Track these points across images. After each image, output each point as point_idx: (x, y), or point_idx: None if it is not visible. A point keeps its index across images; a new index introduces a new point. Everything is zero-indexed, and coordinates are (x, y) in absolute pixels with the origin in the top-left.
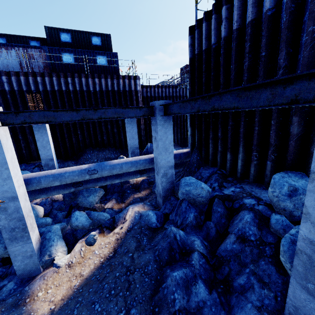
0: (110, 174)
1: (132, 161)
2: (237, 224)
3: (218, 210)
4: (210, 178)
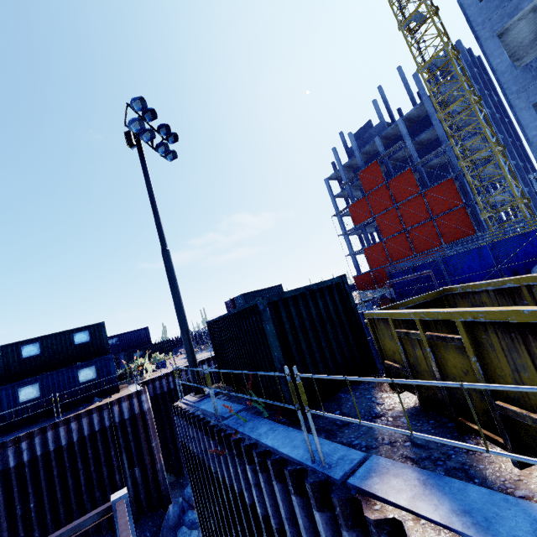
0: None
1: None
2: None
3: None
4: None
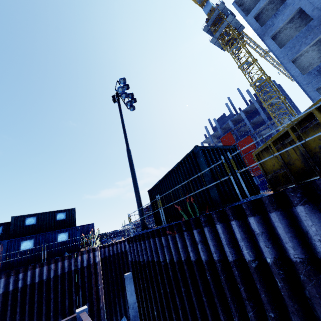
0: None
1: None
2: None
3: None
4: None
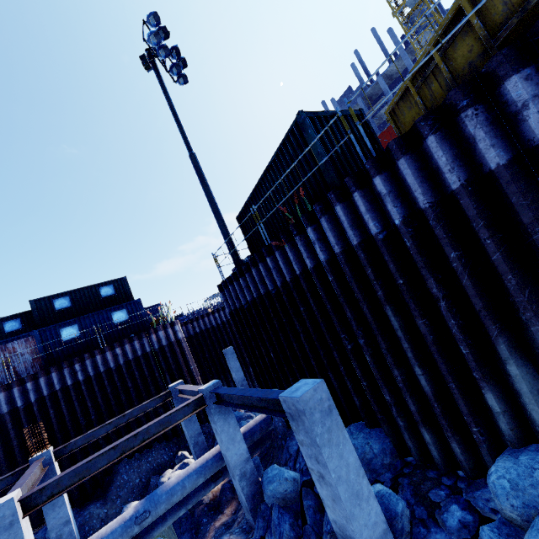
0: (170, 506)
1: (196, 469)
2: (326, 517)
3: (309, 504)
4: (299, 453)
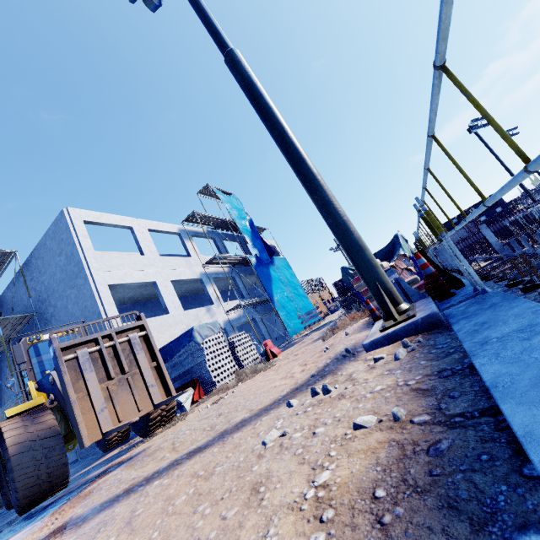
0: None
1: None
2: None
3: None
4: None
